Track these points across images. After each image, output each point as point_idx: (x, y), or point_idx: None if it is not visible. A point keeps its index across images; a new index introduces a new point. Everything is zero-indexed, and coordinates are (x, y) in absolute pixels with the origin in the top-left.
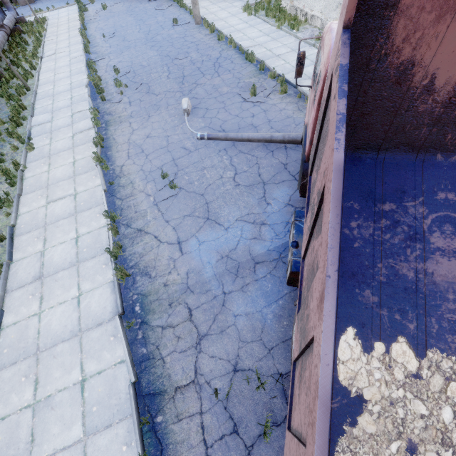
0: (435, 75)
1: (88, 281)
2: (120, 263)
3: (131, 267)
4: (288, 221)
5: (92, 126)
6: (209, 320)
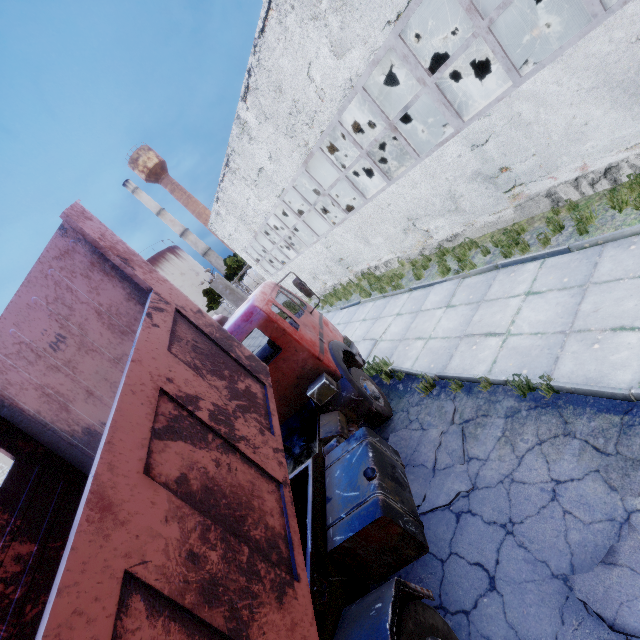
0: (104, 422)
1: None
2: None
3: None
4: None
5: None
6: None
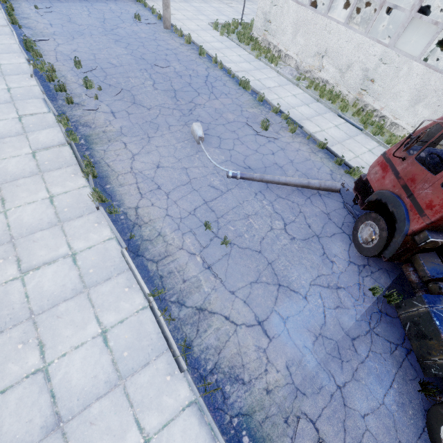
0: None
1: (152, 411)
2: (192, 369)
3: (211, 372)
4: (359, 282)
5: (64, 141)
6: (339, 432)
